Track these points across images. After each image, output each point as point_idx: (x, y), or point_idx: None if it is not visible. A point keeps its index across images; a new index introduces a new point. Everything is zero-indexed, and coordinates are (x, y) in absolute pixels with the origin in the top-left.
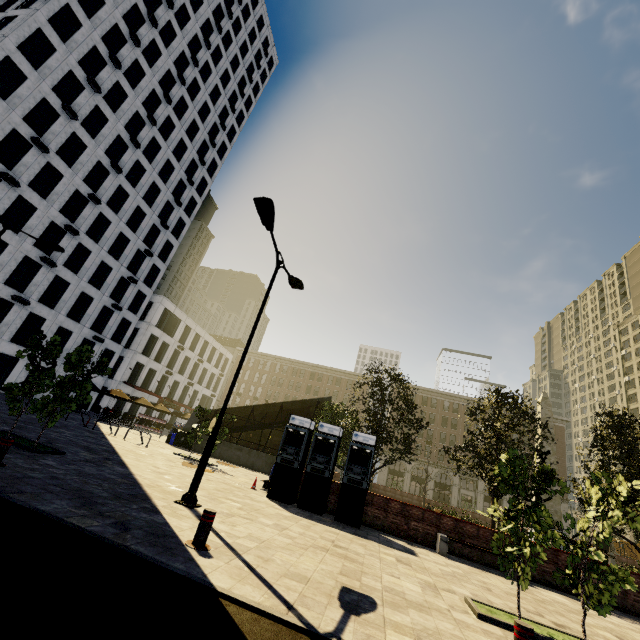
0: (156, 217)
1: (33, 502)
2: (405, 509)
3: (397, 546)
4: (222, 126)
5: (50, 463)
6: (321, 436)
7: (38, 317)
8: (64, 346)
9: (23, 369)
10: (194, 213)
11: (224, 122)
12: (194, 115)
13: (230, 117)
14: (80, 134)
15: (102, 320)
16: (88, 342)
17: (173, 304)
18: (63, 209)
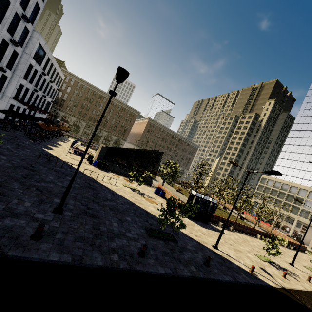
0: None
1: (241, 280)
2: (213, 216)
3: (219, 230)
4: None
5: (190, 248)
6: (205, 201)
7: None
8: None
9: None
10: None
11: None
12: None
13: None
14: None
15: None
16: None
17: (44, 40)
18: None
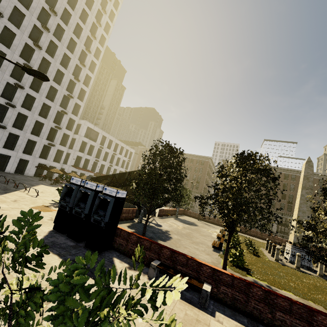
0: (71, 75)
1: None
2: (139, 241)
3: None
4: (103, 11)
5: None
6: (82, 190)
7: (15, 135)
8: (34, 149)
9: (14, 161)
10: (95, 71)
11: (105, 8)
12: (83, 6)
13: (109, 4)
14: (9, 27)
15: (52, 135)
16: (47, 146)
17: (92, 124)
18: (12, 75)
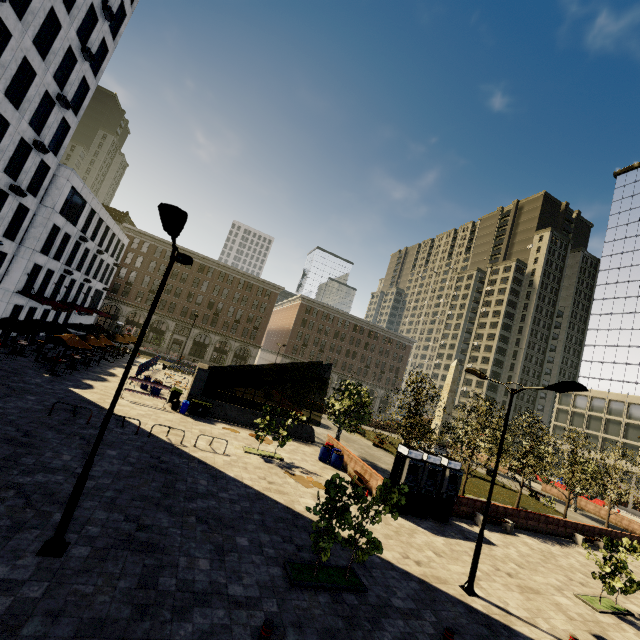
0: (73, 33)
1: None
2: (459, 500)
3: None
4: None
5: (402, 604)
6: (432, 467)
7: None
8: None
9: None
10: (120, 32)
11: None
12: None
13: None
14: None
15: None
16: None
17: (81, 180)
18: None
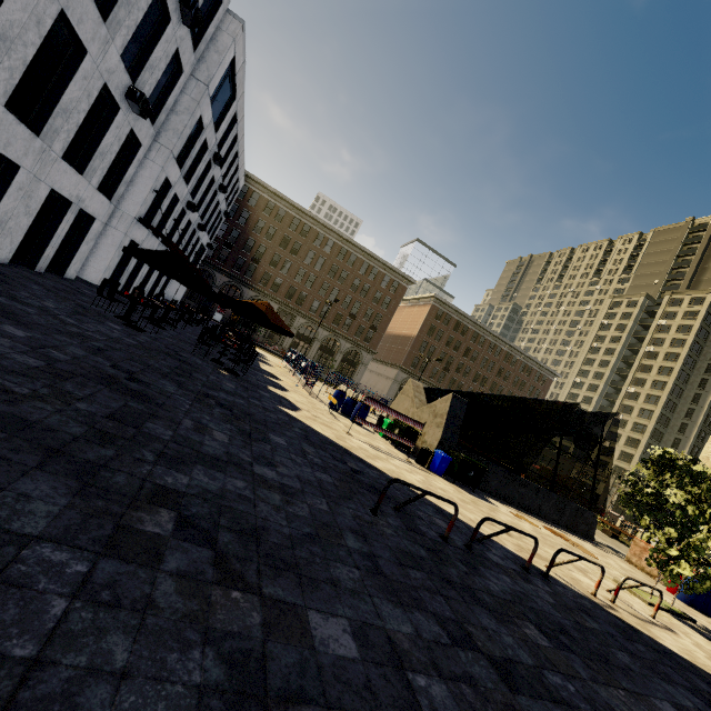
0: None
1: None
2: None
3: None
4: None
5: None
6: None
7: None
8: (59, 95)
9: None
10: None
11: None
12: None
13: None
14: None
15: (138, 34)
16: (100, 96)
17: (243, 51)
18: None
